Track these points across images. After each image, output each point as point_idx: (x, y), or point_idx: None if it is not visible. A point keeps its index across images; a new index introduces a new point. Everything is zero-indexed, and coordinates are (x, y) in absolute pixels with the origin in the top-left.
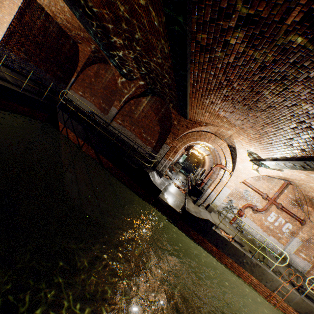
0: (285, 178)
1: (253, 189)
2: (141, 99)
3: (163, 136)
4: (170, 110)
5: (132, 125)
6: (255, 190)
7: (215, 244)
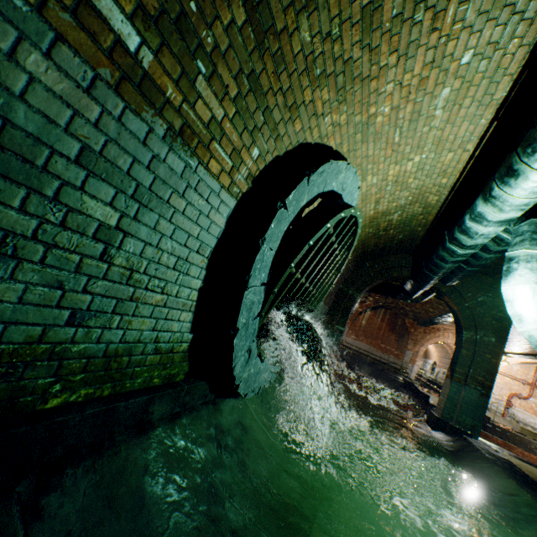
0: (534, 361)
1: (510, 377)
2: (368, 313)
3: (401, 343)
4: (399, 318)
5: (367, 338)
6: (512, 378)
7: (498, 436)
